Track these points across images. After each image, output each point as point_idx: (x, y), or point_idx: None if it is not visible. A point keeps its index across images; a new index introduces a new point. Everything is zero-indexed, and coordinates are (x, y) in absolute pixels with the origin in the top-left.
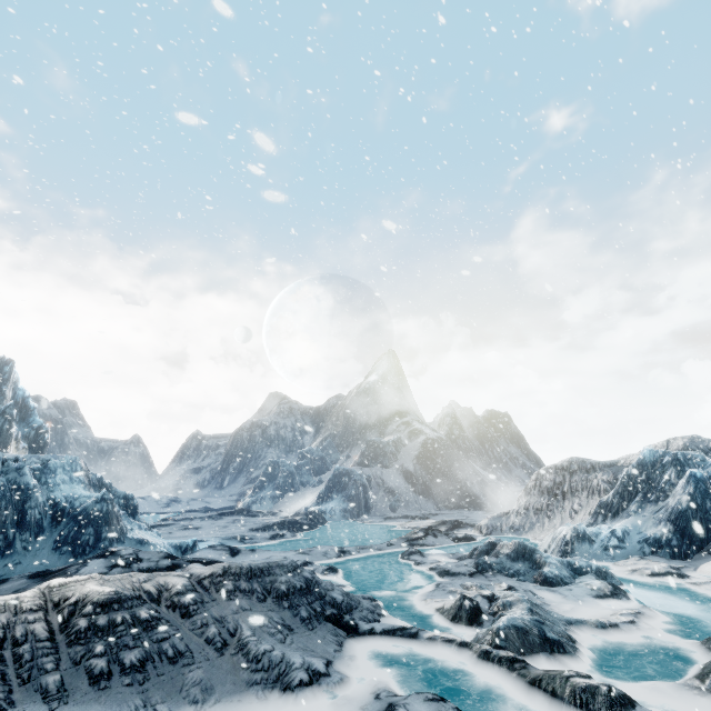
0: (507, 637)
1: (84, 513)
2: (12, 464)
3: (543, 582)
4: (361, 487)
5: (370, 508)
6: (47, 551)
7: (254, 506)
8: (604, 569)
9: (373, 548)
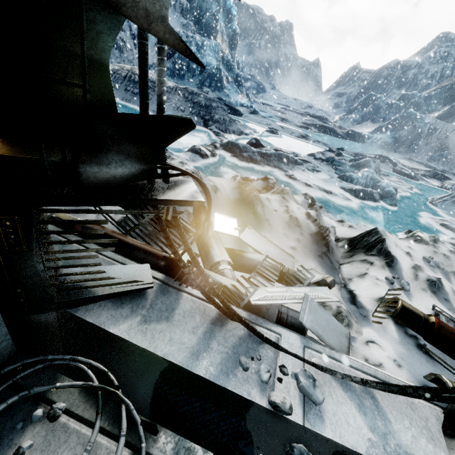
0: (227, 143)
1: (208, 72)
2: (190, 39)
3: (339, 176)
4: (416, 133)
5: (410, 151)
6: (194, 84)
7: (339, 121)
8: (393, 194)
9: (327, 146)
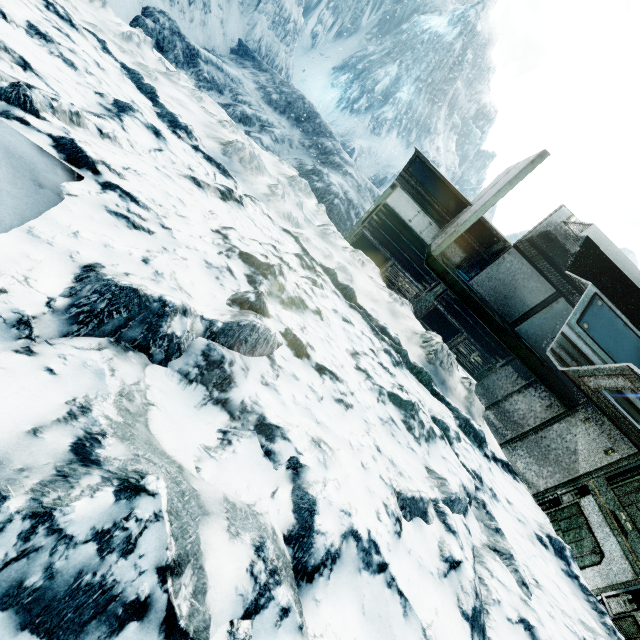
0: None
1: None
2: None
3: None
4: None
5: None
6: None
7: None
8: None
9: None
